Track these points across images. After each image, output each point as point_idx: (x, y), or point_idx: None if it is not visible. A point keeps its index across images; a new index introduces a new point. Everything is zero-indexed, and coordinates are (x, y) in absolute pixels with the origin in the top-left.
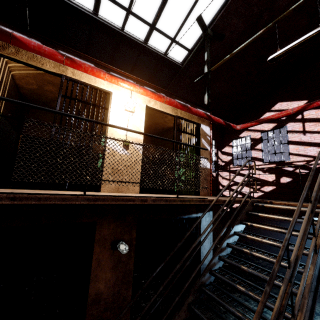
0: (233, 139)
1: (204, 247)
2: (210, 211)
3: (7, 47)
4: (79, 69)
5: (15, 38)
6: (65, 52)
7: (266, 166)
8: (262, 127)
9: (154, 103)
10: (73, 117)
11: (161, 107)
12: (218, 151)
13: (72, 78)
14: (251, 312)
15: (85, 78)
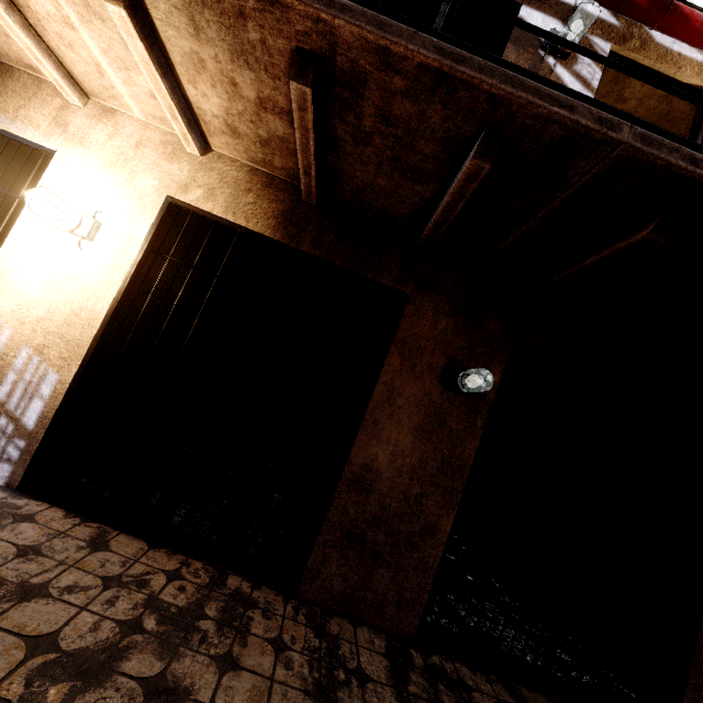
0: None
1: None
2: None
3: (629, 38)
4: None
5: (675, 9)
6: None
7: None
8: None
9: None
10: None
11: None
12: None
13: None
14: None
15: None
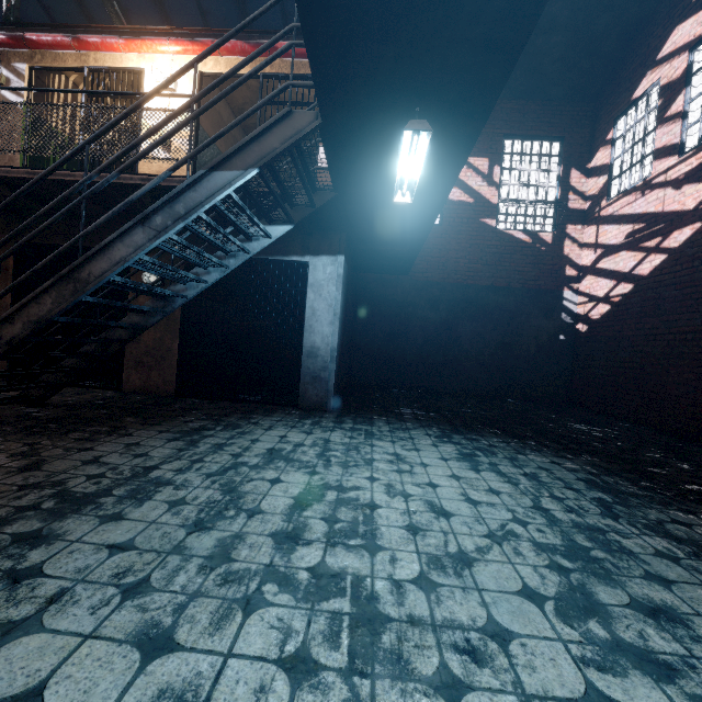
0: (616, 118)
1: (318, 318)
2: (338, 255)
3: (35, 55)
4: (91, 48)
5: (27, 39)
6: (86, 35)
7: (687, 163)
8: (696, 29)
9: (215, 64)
10: (9, 89)
11: (229, 66)
12: (571, 171)
13: (95, 67)
14: (363, 426)
15: (110, 60)
